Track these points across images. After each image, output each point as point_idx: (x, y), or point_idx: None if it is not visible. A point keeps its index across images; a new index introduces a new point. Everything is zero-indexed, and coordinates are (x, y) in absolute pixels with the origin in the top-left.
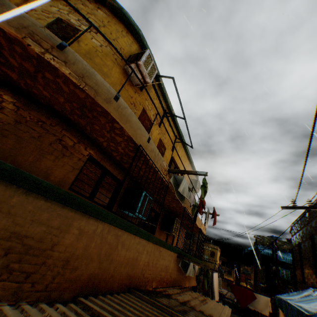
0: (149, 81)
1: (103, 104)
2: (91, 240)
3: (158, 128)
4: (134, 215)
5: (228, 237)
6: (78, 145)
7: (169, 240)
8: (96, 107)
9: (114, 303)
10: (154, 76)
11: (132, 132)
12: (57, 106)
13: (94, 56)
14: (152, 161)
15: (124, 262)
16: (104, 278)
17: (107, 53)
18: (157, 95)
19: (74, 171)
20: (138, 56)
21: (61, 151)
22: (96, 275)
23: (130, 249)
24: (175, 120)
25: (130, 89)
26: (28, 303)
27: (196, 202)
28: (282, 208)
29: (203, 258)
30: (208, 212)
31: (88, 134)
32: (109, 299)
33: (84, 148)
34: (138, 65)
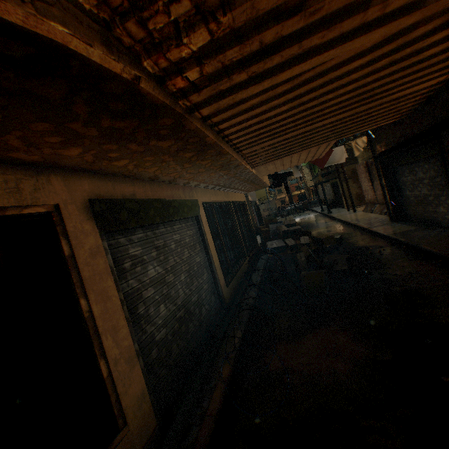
0: None
1: None
2: None
3: None
4: None
5: None
6: None
7: None
8: None
9: (243, 110)
10: None
11: None
12: None
13: None
14: None
15: None
16: None
17: None
18: None
19: None
20: None
21: None
22: None
23: None
24: None
25: None
26: (146, 51)
27: None
28: None
29: None
30: None
31: None
32: (230, 124)
33: None
34: None
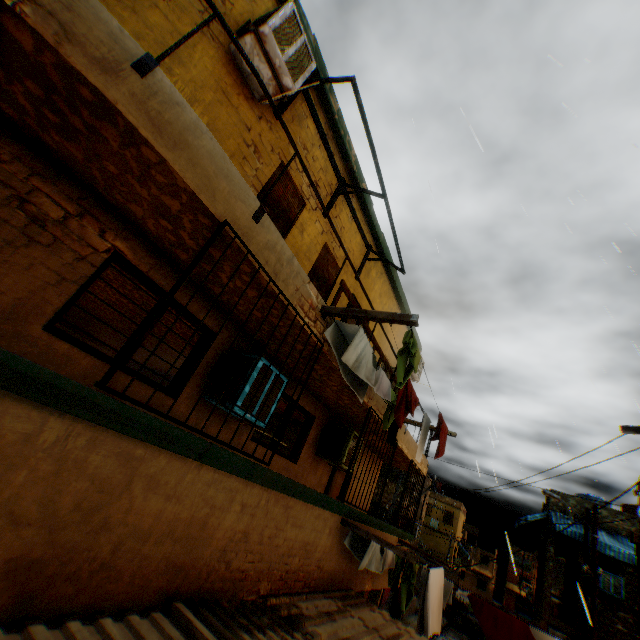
0: (291, 85)
1: (92, 73)
2: (15, 463)
3: (322, 218)
4: (235, 414)
5: (478, 489)
6: (78, 222)
7: (338, 481)
8: (78, 88)
9: None
10: (307, 75)
11: (196, 178)
12: (5, 101)
13: (147, 7)
14: (269, 274)
15: (157, 530)
16: (72, 573)
17: (184, 6)
18: (322, 138)
19: (64, 286)
20: (266, 20)
21: (25, 230)
22: (37, 564)
23: (181, 497)
24: (367, 207)
25: (244, 107)
26: None
27: (396, 398)
28: (624, 430)
29: (428, 523)
30: (427, 424)
31: (106, 195)
32: (69, 637)
33: (100, 232)
34: (261, 37)
